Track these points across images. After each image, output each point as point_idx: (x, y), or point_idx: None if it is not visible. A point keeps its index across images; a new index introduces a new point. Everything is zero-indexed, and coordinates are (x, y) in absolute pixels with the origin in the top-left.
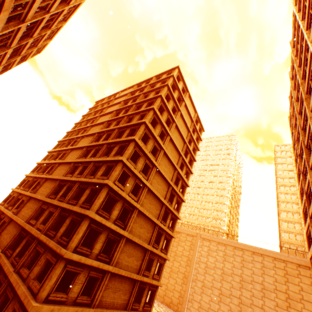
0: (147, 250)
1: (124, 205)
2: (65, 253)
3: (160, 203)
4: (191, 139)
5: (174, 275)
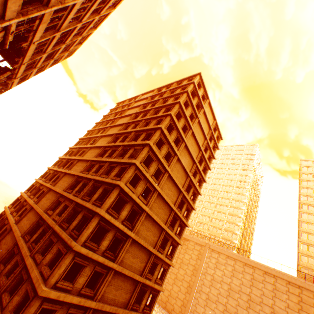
0: (152, 254)
1: (133, 207)
2: (75, 245)
3: (169, 208)
4: (207, 147)
5: (178, 282)
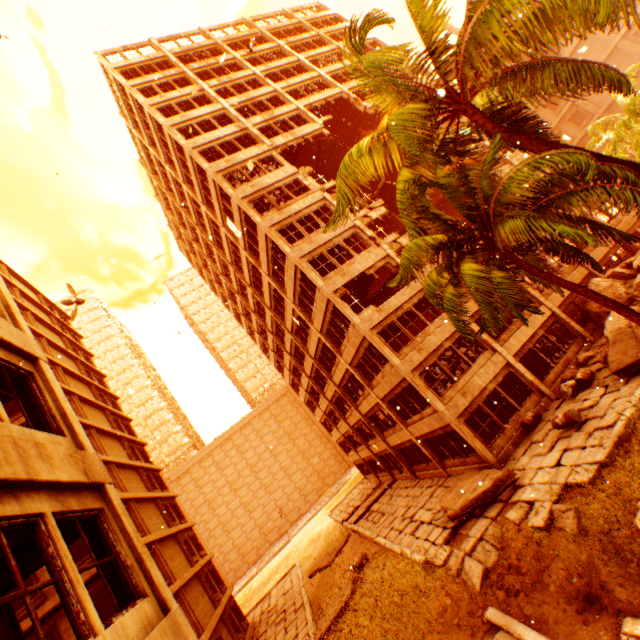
0: (177, 535)
1: None
2: None
3: (134, 471)
4: (74, 346)
5: None
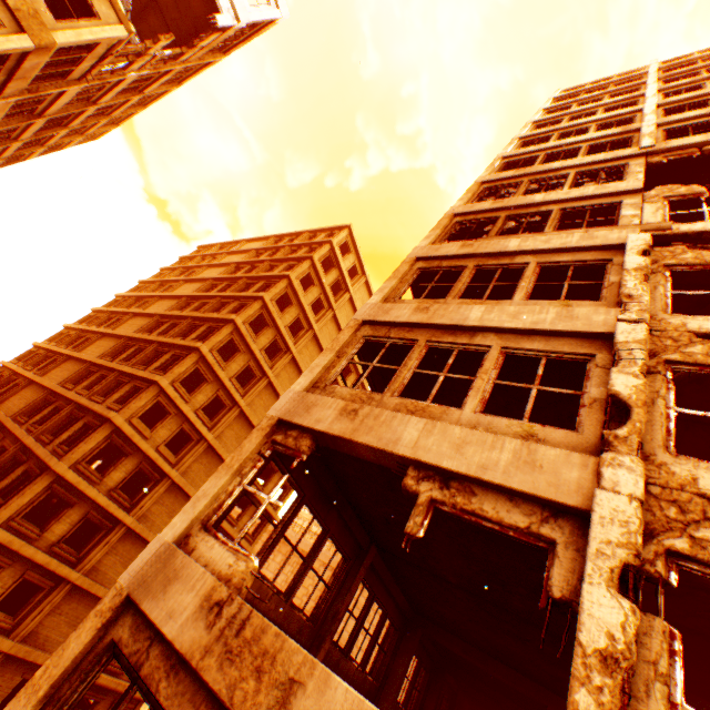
0: None
1: (142, 466)
2: None
3: None
4: (352, 367)
5: None
